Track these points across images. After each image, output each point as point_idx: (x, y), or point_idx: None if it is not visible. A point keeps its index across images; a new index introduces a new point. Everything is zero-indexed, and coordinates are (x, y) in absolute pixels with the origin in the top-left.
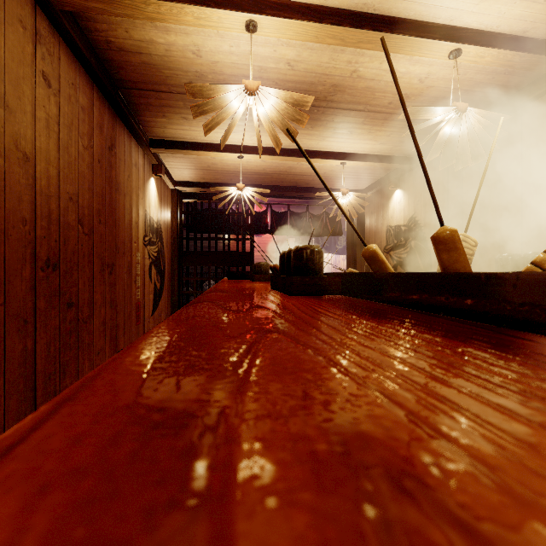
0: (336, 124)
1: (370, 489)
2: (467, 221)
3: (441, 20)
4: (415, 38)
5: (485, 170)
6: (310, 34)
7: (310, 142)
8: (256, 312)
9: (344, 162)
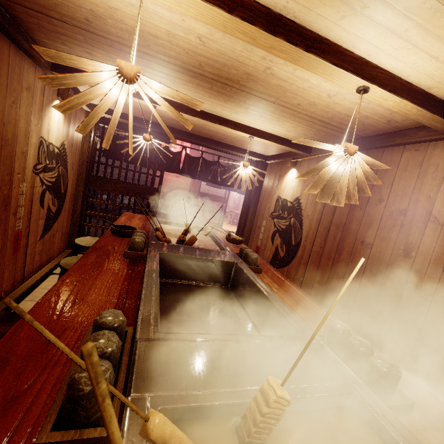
0: (248, 105)
1: None
2: (290, 371)
3: (359, 51)
4: (328, 63)
5: (325, 316)
6: (217, 20)
7: (223, 111)
8: None
9: (252, 137)
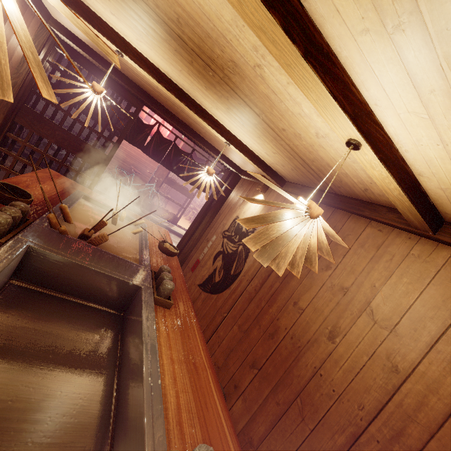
0: (231, 105)
1: None
2: None
3: (367, 94)
4: (326, 90)
5: None
6: None
7: (203, 99)
8: None
9: (228, 143)
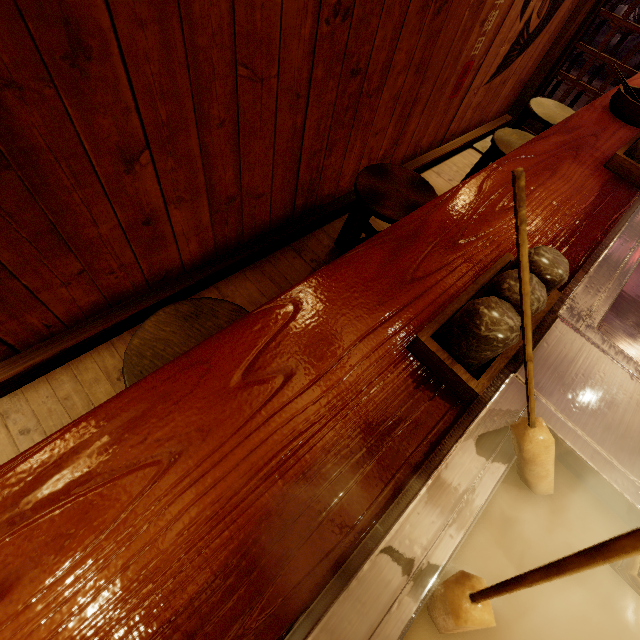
0: None
1: None
2: None
3: None
4: None
5: None
6: None
7: None
8: (251, 393)
9: None
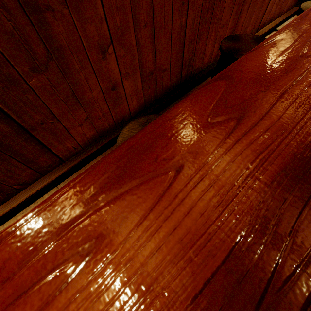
0: None
1: (85, 248)
2: None
3: None
4: None
5: None
6: None
7: None
8: (217, 129)
9: None
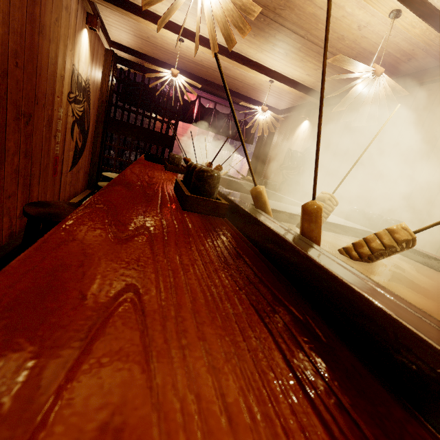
0: (277, 40)
1: None
2: (339, 184)
3: None
4: None
5: (368, 146)
6: None
7: (249, 49)
8: (136, 241)
9: (272, 80)
